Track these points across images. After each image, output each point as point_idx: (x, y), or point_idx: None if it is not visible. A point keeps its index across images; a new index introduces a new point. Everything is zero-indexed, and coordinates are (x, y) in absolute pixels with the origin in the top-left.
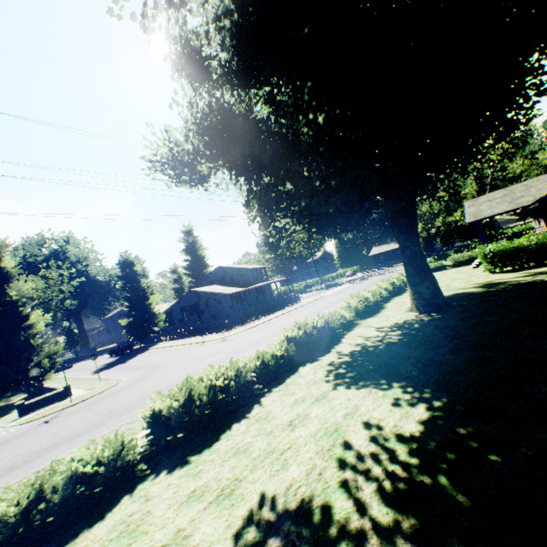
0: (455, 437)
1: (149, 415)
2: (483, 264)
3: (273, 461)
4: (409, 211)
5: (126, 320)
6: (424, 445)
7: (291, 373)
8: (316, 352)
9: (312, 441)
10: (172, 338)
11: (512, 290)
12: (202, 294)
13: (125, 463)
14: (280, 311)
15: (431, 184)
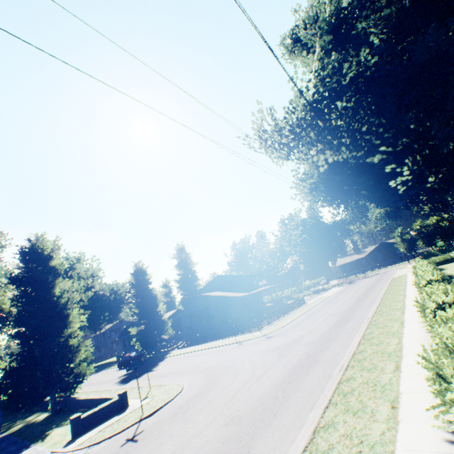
0: None
1: None
2: None
3: None
4: None
5: (135, 329)
6: None
7: None
8: None
9: None
10: (185, 344)
11: None
12: (212, 298)
13: None
14: (296, 311)
15: None
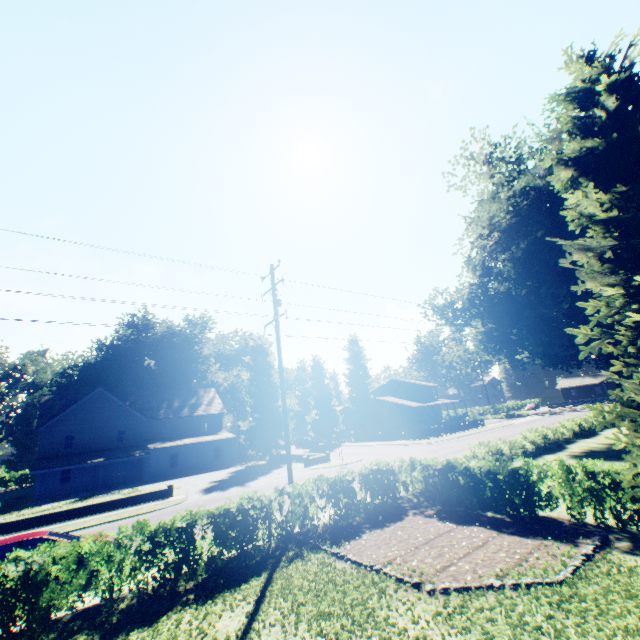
0: None
1: (472, 453)
2: None
3: None
4: None
5: (310, 417)
6: None
7: (538, 457)
8: (549, 451)
9: None
10: (356, 440)
11: None
12: (384, 403)
13: None
14: (468, 430)
15: None
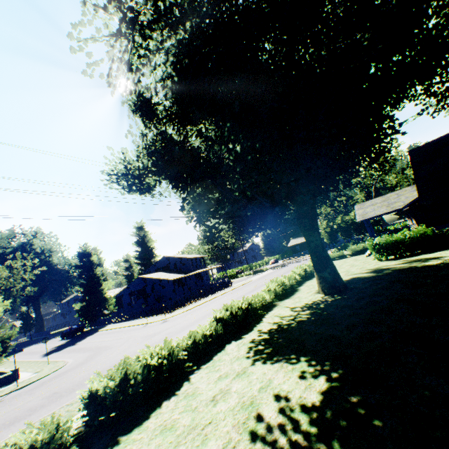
0: (347, 405)
1: (87, 396)
2: (372, 253)
3: (194, 437)
4: (311, 213)
5: (79, 305)
6: (322, 414)
7: (219, 351)
8: (241, 331)
9: (230, 415)
10: (120, 320)
11: (394, 274)
12: (149, 280)
13: (57, 446)
14: (215, 294)
15: (323, 194)
